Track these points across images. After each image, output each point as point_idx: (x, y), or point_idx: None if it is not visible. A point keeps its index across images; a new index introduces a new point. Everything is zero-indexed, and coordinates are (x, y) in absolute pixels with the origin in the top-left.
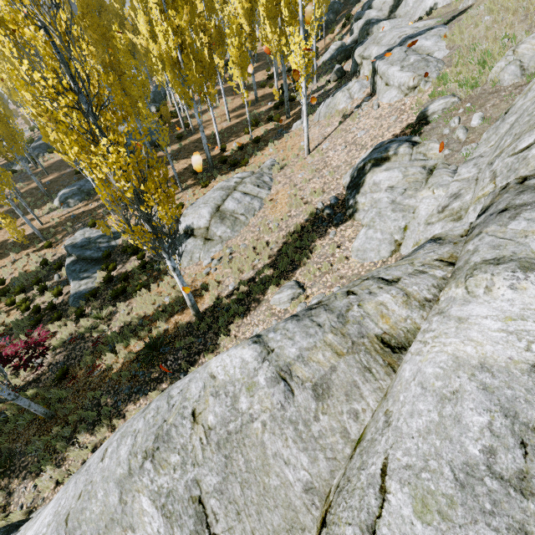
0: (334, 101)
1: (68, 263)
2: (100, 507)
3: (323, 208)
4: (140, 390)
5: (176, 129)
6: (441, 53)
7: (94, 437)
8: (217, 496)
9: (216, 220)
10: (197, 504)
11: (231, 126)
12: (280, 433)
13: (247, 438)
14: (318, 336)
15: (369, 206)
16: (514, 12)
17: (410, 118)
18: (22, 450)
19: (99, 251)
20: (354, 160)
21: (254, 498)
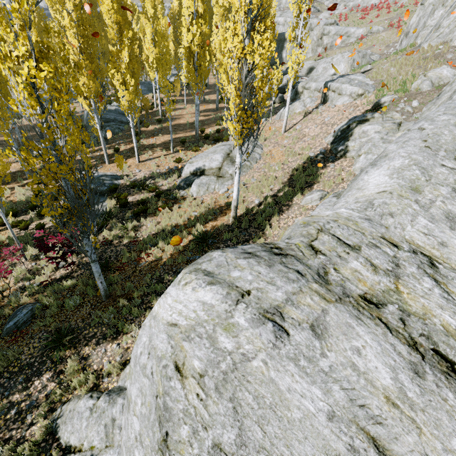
0: (293, 107)
1: None
2: (450, 137)
3: (316, 155)
4: None
5: (153, 116)
6: (370, 82)
7: None
8: None
9: (227, 162)
10: None
11: (202, 120)
12: None
13: None
14: None
15: (358, 147)
16: (411, 65)
17: (365, 108)
18: (79, 326)
19: (104, 186)
20: (329, 131)
21: None
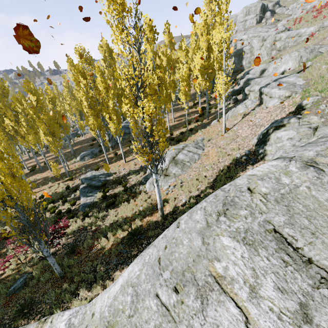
0: (237, 109)
1: (82, 187)
2: (187, 249)
3: (241, 156)
4: (124, 262)
5: None
6: (301, 82)
7: (90, 293)
8: (289, 227)
9: (172, 164)
10: (274, 233)
11: (175, 124)
12: (324, 190)
13: (299, 195)
14: (327, 144)
15: (275, 151)
16: None
17: (290, 109)
18: (39, 299)
19: (100, 182)
20: (257, 132)
21: (322, 224)
